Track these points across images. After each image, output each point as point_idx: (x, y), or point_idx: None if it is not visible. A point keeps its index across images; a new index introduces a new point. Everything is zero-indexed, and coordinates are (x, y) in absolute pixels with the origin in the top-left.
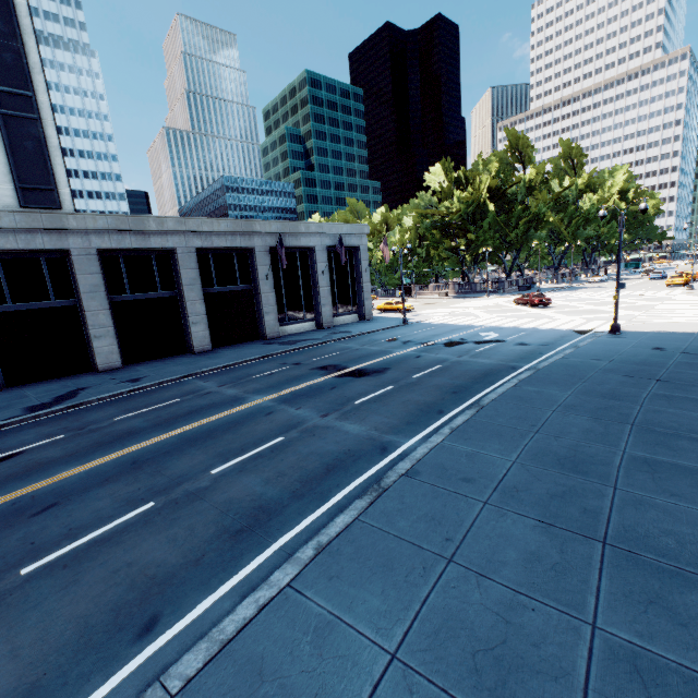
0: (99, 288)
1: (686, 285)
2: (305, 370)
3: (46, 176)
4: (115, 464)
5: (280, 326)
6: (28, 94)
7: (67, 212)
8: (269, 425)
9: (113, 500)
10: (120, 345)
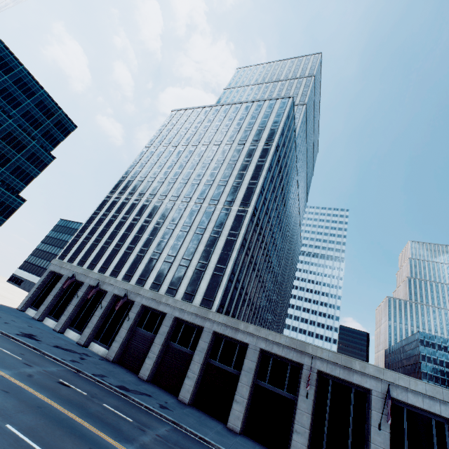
0: (204, 350)
1: None
2: None
3: (213, 295)
4: (42, 402)
5: None
6: (224, 267)
7: (212, 310)
8: (70, 448)
9: (0, 402)
10: (198, 390)
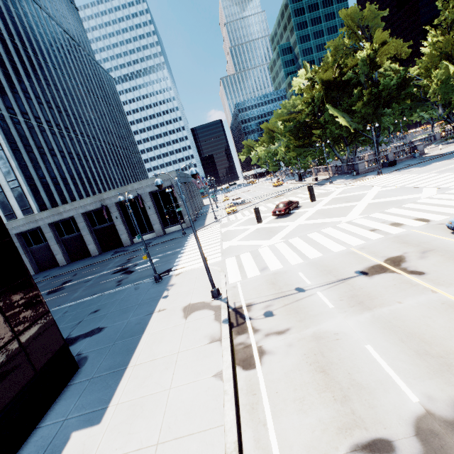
0: (52, 237)
1: None
2: (62, 282)
3: (27, 204)
4: None
5: (135, 238)
6: (15, 179)
7: (35, 214)
8: None
9: None
10: (68, 255)
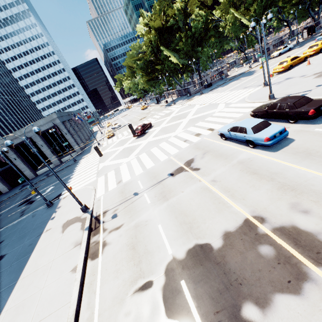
0: None
1: (299, 64)
2: None
3: None
4: None
5: (37, 171)
6: None
7: None
8: None
9: None
10: None
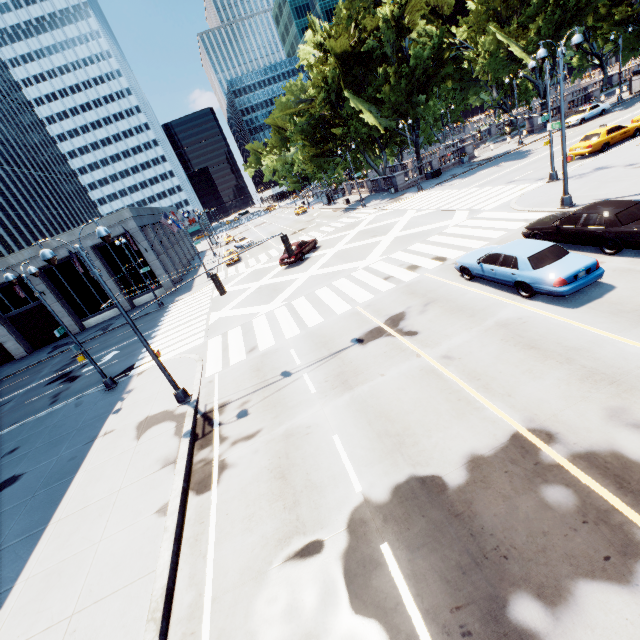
0: None
1: (622, 143)
2: None
3: None
4: None
5: (86, 320)
6: None
7: None
8: None
9: None
10: None
